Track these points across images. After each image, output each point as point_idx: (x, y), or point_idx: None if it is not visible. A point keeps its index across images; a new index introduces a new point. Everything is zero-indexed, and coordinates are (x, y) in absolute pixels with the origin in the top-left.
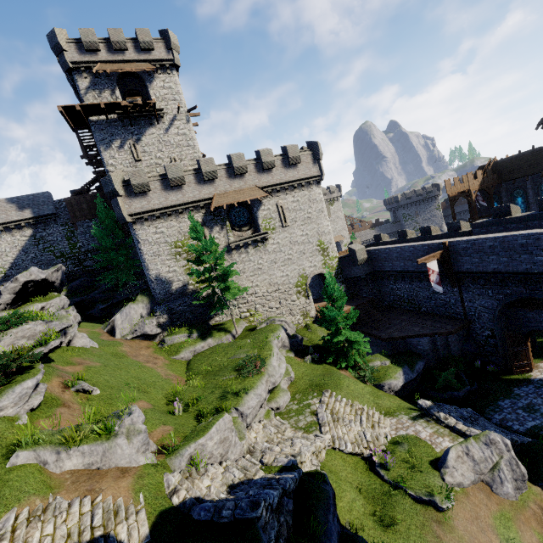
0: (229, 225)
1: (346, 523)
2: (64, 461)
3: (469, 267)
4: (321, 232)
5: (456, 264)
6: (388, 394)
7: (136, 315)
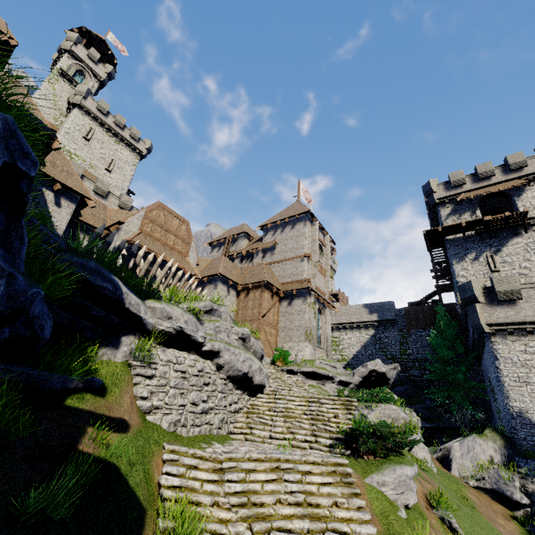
0: None
1: None
2: None
3: None
4: None
5: None
6: None
7: (482, 454)
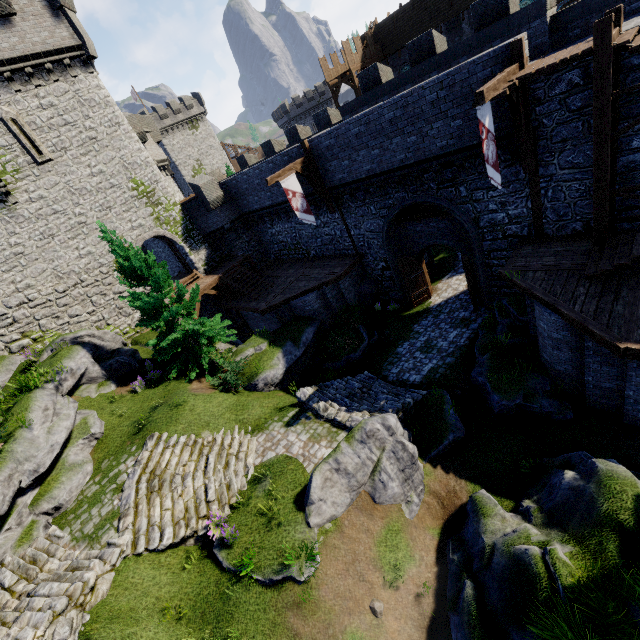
0: None
1: None
2: None
3: (342, 177)
4: (129, 163)
5: (326, 176)
6: (266, 392)
7: None
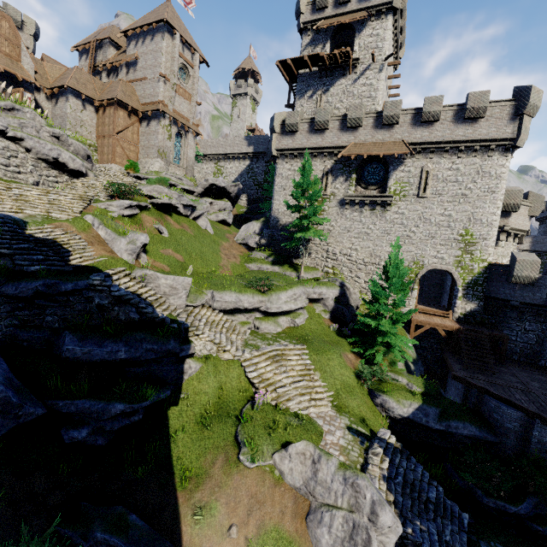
0: (354, 178)
1: (185, 392)
2: (100, 230)
3: None
4: (475, 218)
5: None
6: (376, 408)
7: (252, 230)
